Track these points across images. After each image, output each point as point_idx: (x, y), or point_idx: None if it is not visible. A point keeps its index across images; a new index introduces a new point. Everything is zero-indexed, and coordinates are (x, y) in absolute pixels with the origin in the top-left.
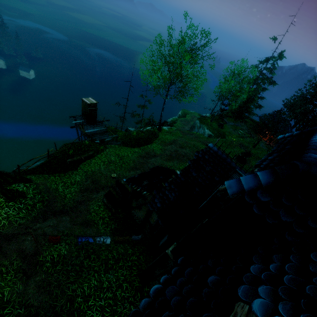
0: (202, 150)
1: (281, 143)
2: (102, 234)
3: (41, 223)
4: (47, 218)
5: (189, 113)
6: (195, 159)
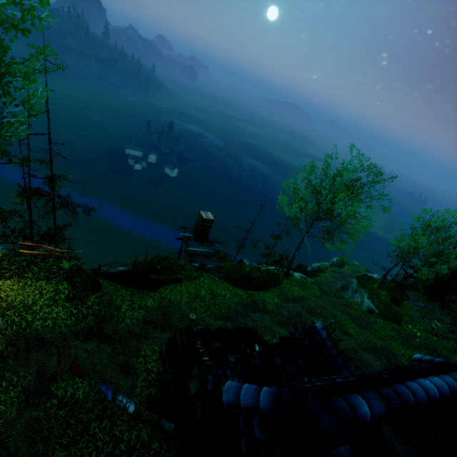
0: (303, 328)
1: (399, 366)
2: (135, 395)
3: (80, 342)
4: (89, 338)
5: (351, 264)
6: (288, 338)
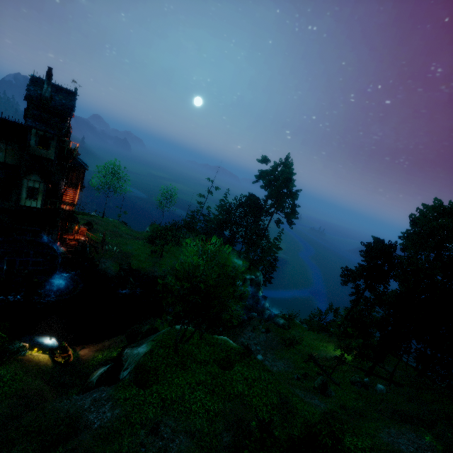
0: None
1: None
2: None
3: None
4: None
5: None
6: None
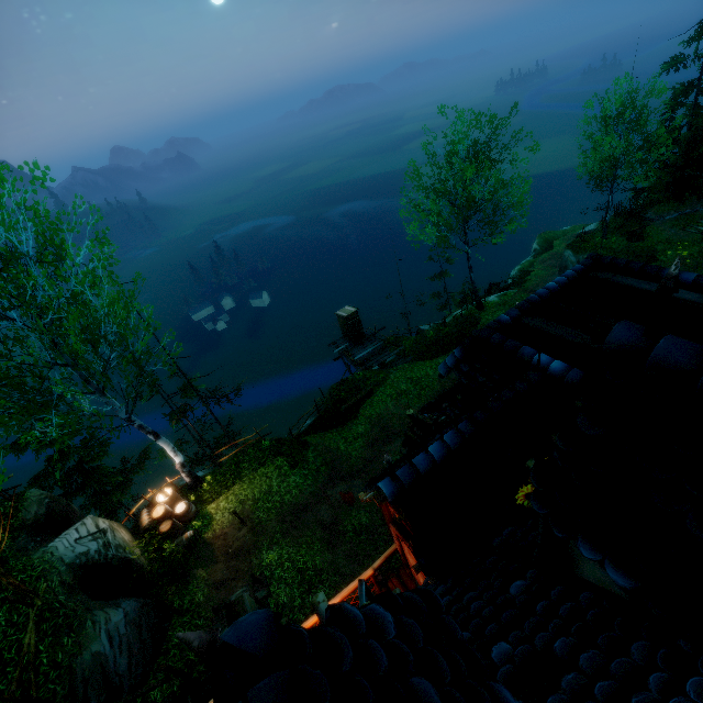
0: None
1: None
2: None
3: (332, 490)
4: (336, 484)
5: (560, 235)
6: None
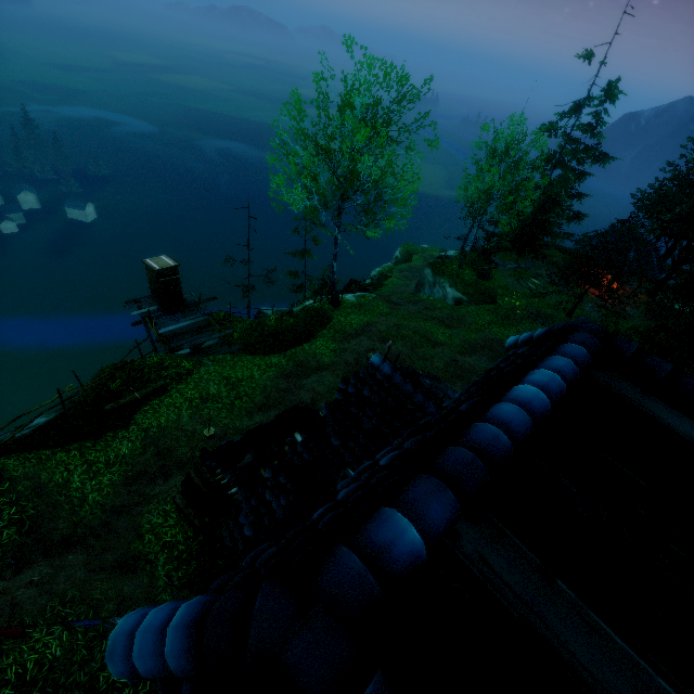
0: (356, 375)
1: (488, 372)
2: (161, 591)
3: (10, 579)
4: (26, 564)
5: (420, 251)
6: (338, 401)
